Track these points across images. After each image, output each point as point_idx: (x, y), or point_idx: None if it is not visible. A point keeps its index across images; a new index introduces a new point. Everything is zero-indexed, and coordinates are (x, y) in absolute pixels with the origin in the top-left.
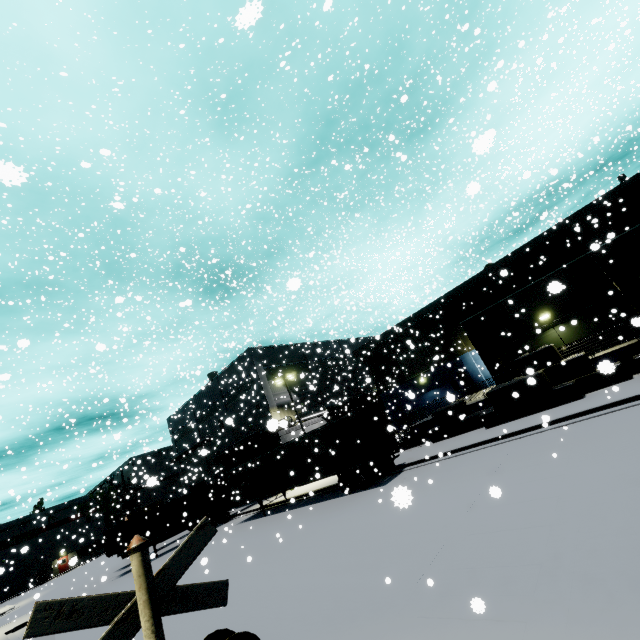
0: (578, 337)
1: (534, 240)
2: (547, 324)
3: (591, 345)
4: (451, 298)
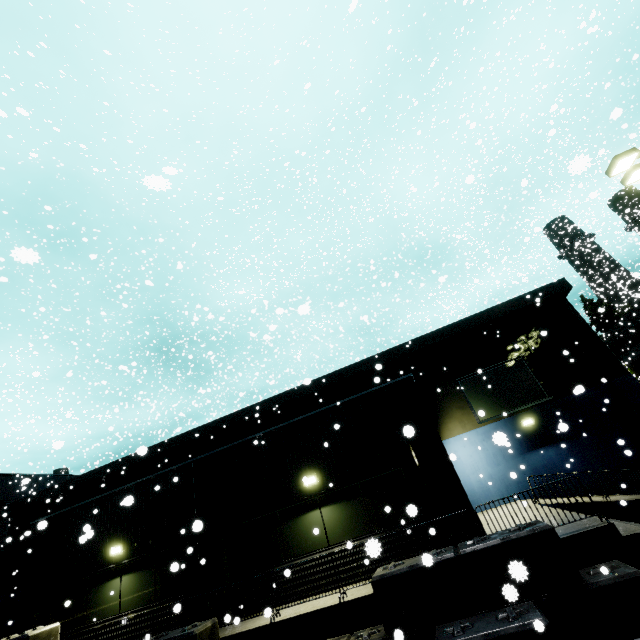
0: (138, 603)
1: (239, 412)
2: (116, 564)
3: (142, 627)
4: (140, 460)
